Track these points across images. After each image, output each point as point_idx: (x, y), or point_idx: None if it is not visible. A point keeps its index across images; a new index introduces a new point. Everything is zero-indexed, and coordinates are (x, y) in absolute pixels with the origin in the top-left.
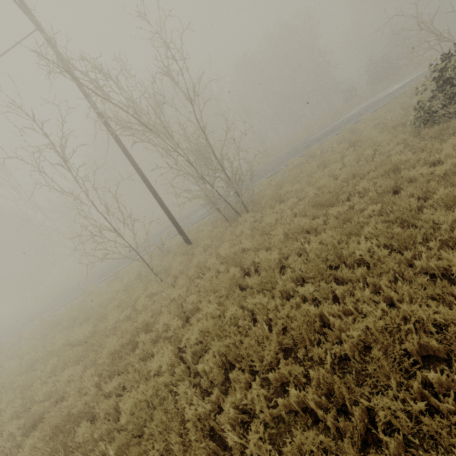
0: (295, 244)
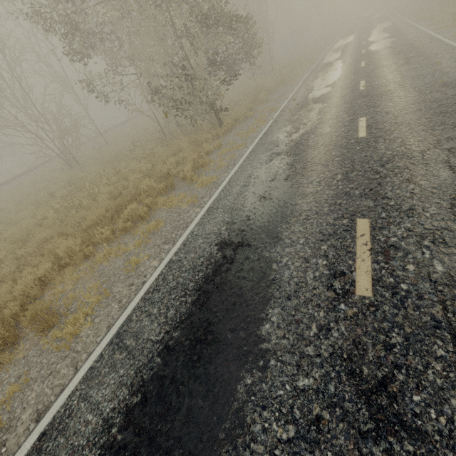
0: None
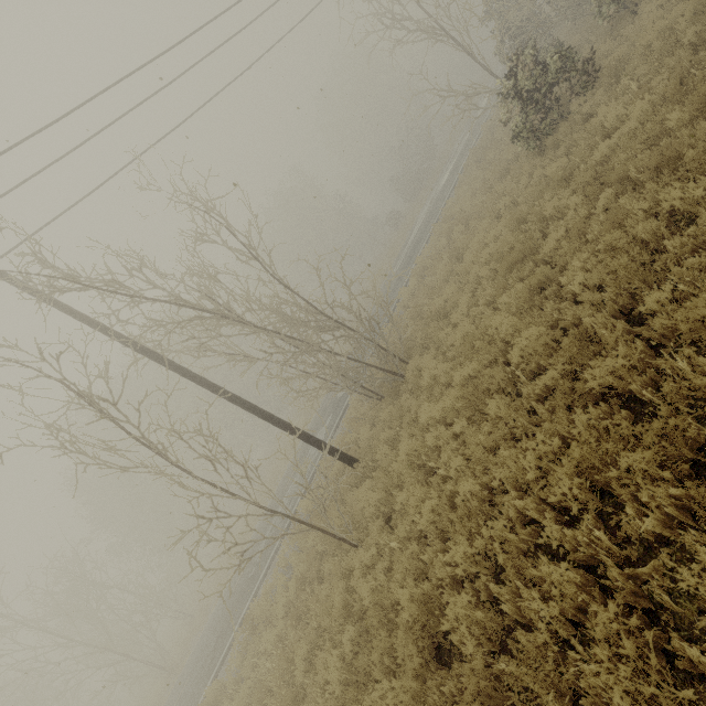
0: (546, 303)
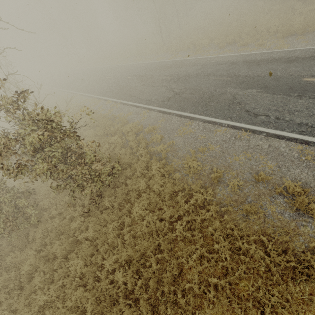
0: None
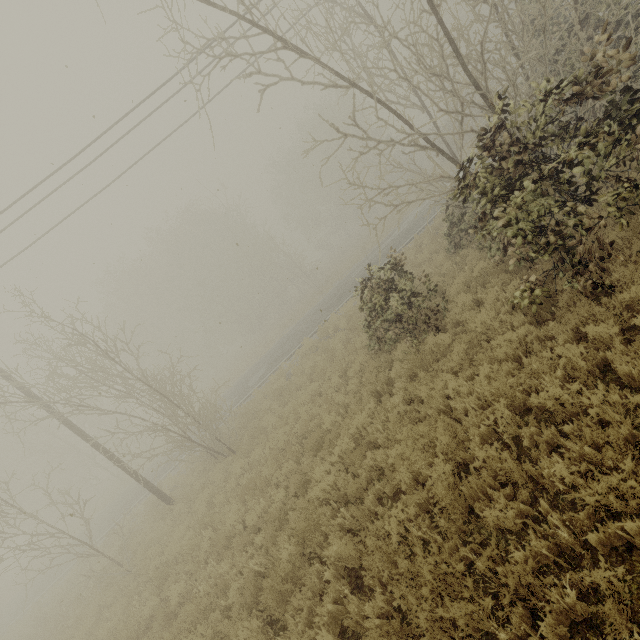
0: (202, 572)
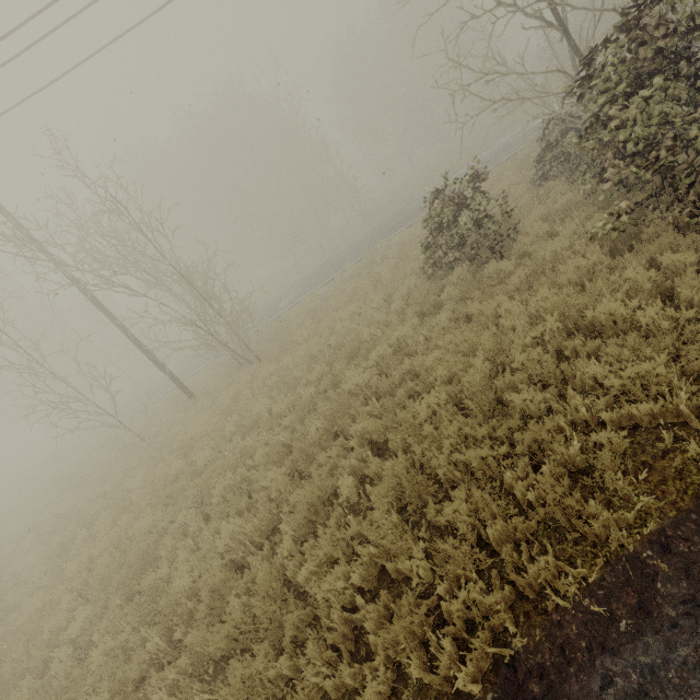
0: (228, 444)
